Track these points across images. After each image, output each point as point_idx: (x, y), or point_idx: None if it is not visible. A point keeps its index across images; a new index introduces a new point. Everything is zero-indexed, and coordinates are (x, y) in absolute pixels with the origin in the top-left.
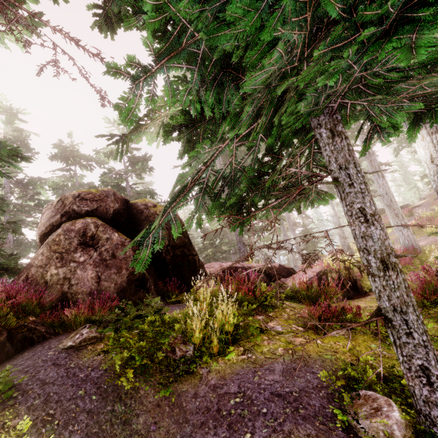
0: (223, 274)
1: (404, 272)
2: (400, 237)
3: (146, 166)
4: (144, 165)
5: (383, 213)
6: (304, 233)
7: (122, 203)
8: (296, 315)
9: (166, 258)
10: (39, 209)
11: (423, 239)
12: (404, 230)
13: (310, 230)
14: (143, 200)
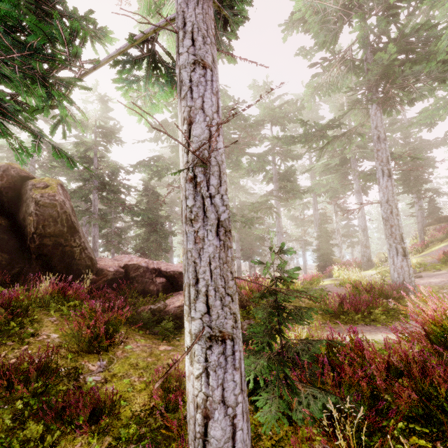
0: (117, 271)
1: (344, 320)
2: (390, 266)
3: (115, 139)
4: (112, 137)
5: (445, 221)
6: (322, 231)
7: (12, 181)
8: (12, 358)
9: (30, 246)
10: (58, 172)
11: (447, 274)
12: (397, 257)
13: (351, 227)
14: (39, 179)
